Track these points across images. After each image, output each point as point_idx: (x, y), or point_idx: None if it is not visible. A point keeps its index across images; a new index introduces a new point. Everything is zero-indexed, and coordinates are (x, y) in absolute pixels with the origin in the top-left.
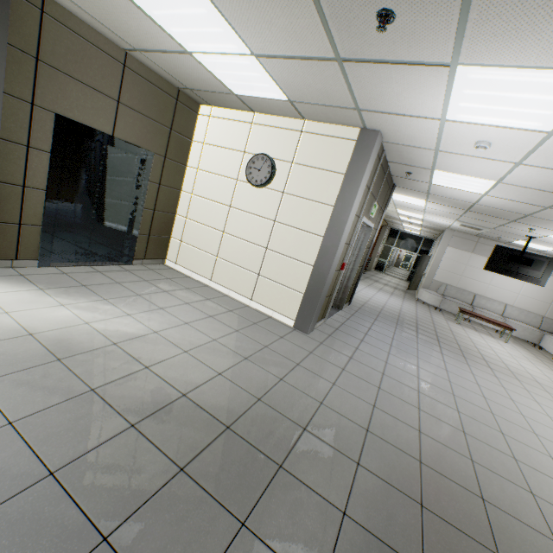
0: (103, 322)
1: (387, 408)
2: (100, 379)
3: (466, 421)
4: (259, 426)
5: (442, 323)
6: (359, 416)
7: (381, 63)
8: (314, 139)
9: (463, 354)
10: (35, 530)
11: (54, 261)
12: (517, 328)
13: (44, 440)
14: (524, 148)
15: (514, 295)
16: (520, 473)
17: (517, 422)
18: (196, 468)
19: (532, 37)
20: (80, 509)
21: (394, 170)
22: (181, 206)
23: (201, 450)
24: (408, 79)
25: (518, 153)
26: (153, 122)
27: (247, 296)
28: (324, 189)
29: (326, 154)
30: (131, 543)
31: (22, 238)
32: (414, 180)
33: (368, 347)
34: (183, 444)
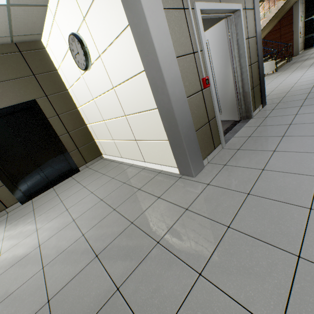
0: (11, 249)
1: None
2: None
3: None
4: None
5: None
6: None
7: None
8: None
9: None
10: None
11: (32, 195)
12: None
13: None
14: None
15: None
16: None
17: None
18: None
19: None
20: None
21: None
22: (84, 118)
23: None
24: None
25: None
26: (17, 80)
27: (141, 160)
28: (112, 14)
29: None
30: None
31: (0, 197)
32: None
33: (283, 159)
34: None
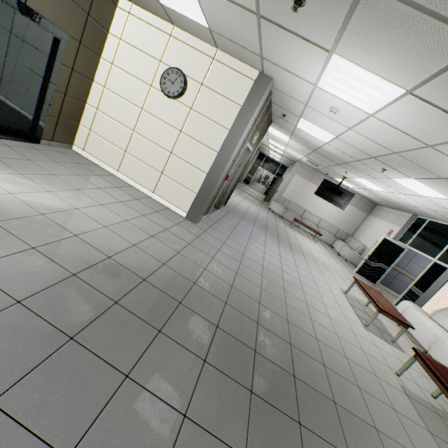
0: (26, 195)
1: (244, 274)
2: (38, 241)
3: (286, 284)
4: (165, 280)
5: (282, 226)
6: (228, 278)
7: (287, 31)
8: (222, 69)
9: (291, 247)
10: (19, 333)
11: None
12: (323, 234)
13: (4, 280)
14: (355, 120)
15: (327, 213)
16: (308, 310)
17: (311, 286)
18: (126, 302)
19: (376, 54)
20: (49, 323)
21: (274, 110)
22: (92, 96)
23: (128, 292)
24: (301, 50)
25: (351, 122)
26: (70, 1)
27: (150, 189)
28: (224, 114)
29: (230, 85)
30: (90, 340)
31: None
32: (286, 121)
33: (235, 237)
34: (115, 288)
